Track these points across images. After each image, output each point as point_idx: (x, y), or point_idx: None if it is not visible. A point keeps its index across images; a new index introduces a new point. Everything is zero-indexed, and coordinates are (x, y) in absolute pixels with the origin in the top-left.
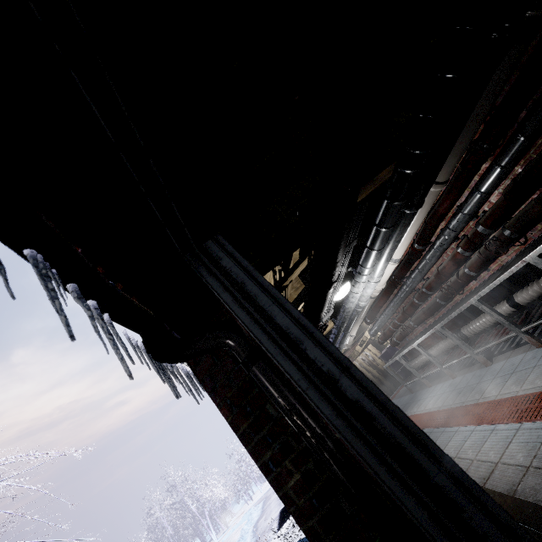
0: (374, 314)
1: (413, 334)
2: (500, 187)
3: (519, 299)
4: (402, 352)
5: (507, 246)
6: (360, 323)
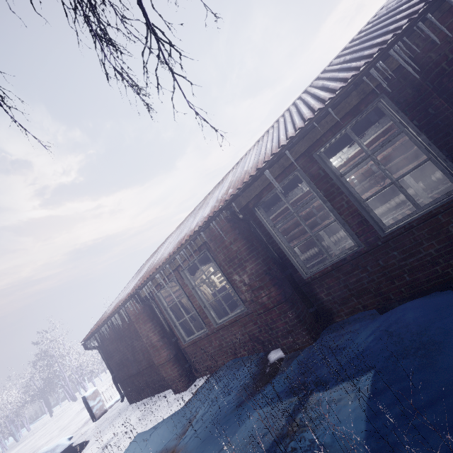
0: None
1: None
2: (385, 151)
3: None
4: None
5: (378, 182)
6: None
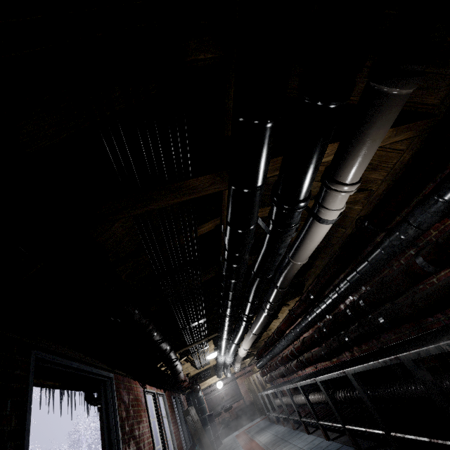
0: (258, 356)
1: (279, 381)
2: (306, 334)
3: (310, 398)
4: (264, 392)
5: (306, 365)
6: (239, 363)
